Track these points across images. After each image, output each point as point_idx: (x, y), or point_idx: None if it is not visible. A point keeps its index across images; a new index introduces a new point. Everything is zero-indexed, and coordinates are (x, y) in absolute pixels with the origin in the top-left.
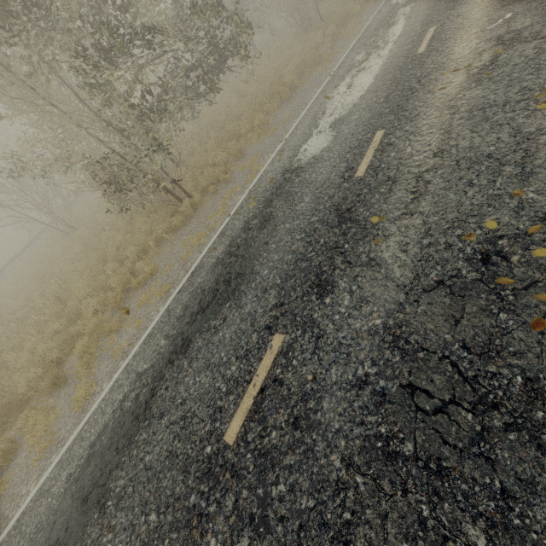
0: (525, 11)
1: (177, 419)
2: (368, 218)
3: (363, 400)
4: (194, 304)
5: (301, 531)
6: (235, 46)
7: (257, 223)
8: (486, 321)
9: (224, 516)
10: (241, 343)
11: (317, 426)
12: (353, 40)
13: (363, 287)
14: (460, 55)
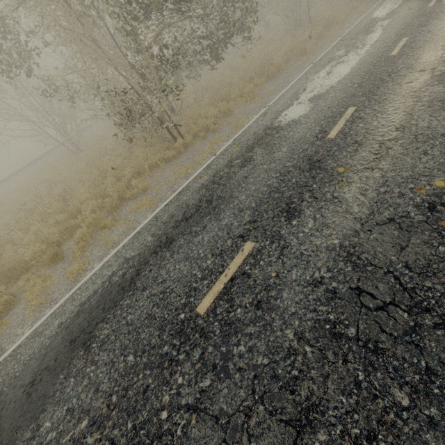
0: None
1: (157, 292)
2: (335, 168)
3: (317, 295)
4: (179, 214)
5: (255, 379)
6: (241, 27)
7: (239, 163)
8: (427, 250)
9: (191, 363)
10: (217, 245)
11: (276, 308)
12: (335, 41)
13: (326, 216)
14: (427, 60)
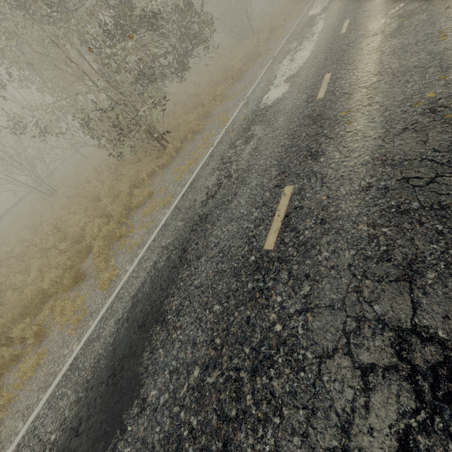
0: (412, 1)
1: (215, 254)
2: (337, 115)
3: (372, 195)
4: (202, 196)
5: (351, 267)
6: (199, 39)
7: (241, 142)
8: (445, 136)
9: (283, 283)
10: (257, 200)
11: (341, 217)
12: (283, 40)
13: (348, 146)
14: (374, 28)
